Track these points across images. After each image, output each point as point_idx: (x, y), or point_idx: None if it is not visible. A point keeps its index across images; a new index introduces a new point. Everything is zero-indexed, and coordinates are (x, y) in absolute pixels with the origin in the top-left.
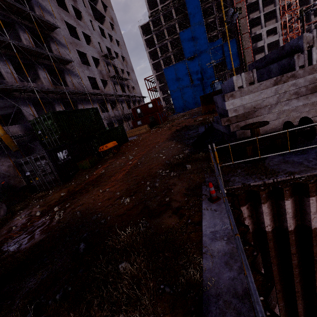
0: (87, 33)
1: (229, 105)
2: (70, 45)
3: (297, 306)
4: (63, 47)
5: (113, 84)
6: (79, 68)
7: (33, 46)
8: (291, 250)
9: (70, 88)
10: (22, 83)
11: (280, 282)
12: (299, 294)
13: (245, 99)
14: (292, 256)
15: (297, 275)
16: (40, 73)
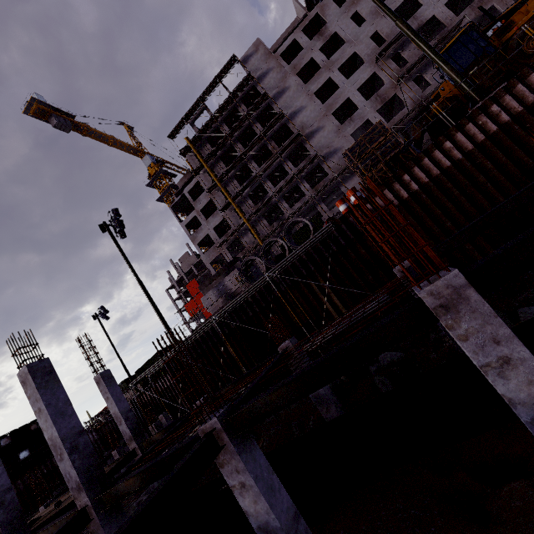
0: (347, 56)
1: None
2: (323, 120)
3: None
4: (316, 134)
5: (412, 84)
6: (337, 138)
7: (292, 171)
8: None
9: (328, 177)
10: (292, 209)
11: None
12: None
13: None
14: None
15: None
16: (301, 188)
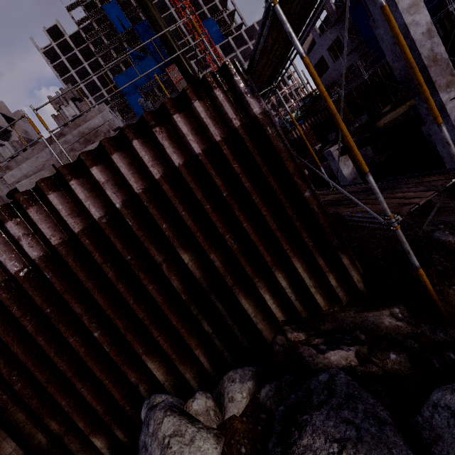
0: None
1: (10, 179)
2: None
3: (83, 394)
4: None
5: None
6: None
7: None
8: (14, 313)
9: None
10: None
11: (42, 367)
12: (70, 373)
13: (24, 168)
14: (22, 321)
15: (46, 346)
16: None
